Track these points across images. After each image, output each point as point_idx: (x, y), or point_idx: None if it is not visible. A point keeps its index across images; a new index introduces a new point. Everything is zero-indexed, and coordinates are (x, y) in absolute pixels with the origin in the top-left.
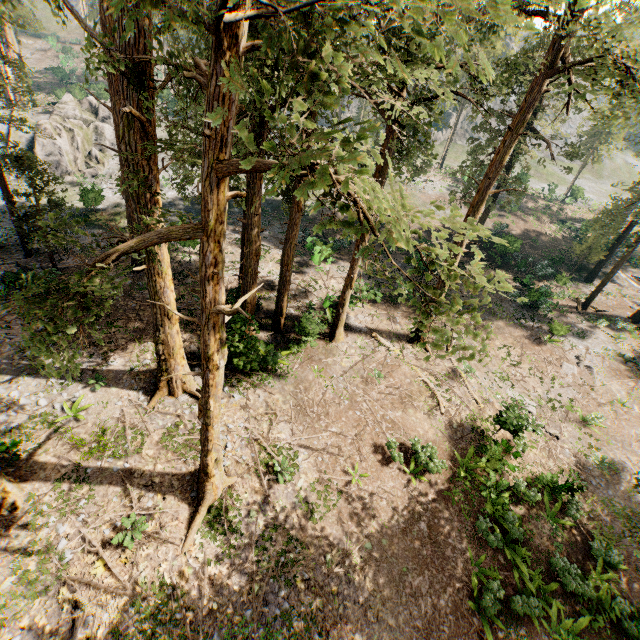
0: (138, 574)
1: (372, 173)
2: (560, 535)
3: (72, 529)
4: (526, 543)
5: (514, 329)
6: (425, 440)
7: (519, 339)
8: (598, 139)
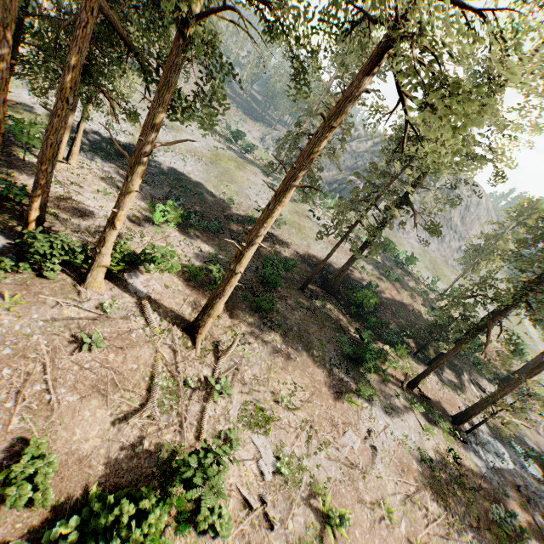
0: None
1: (181, 113)
2: None
3: None
4: None
5: (320, 372)
6: (70, 450)
7: (317, 384)
8: (481, 255)
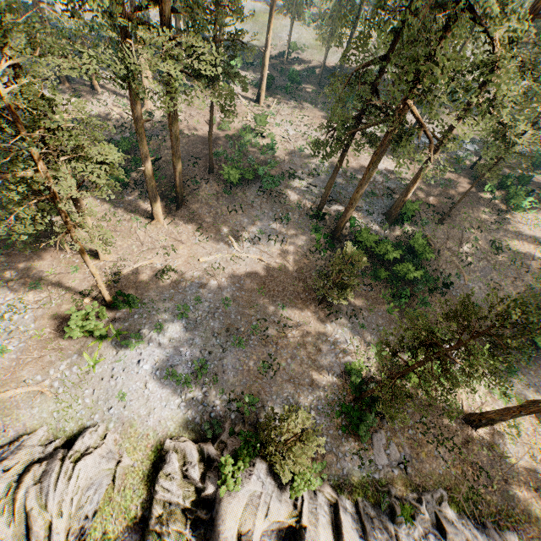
0: (123, 113)
1: None
2: (261, 158)
3: (110, 101)
4: (246, 155)
5: (319, 112)
6: (231, 125)
7: (317, 115)
8: None
